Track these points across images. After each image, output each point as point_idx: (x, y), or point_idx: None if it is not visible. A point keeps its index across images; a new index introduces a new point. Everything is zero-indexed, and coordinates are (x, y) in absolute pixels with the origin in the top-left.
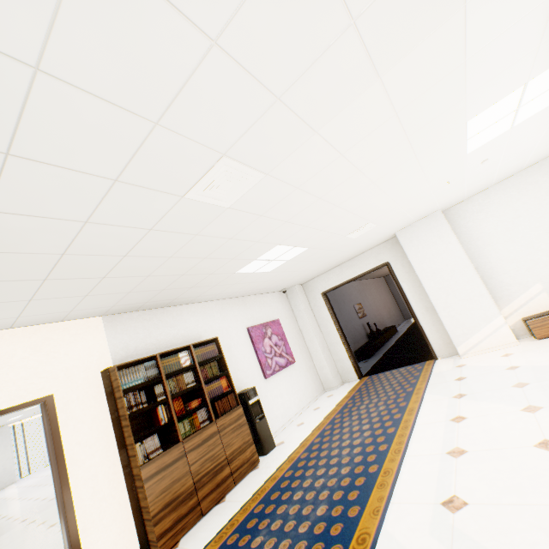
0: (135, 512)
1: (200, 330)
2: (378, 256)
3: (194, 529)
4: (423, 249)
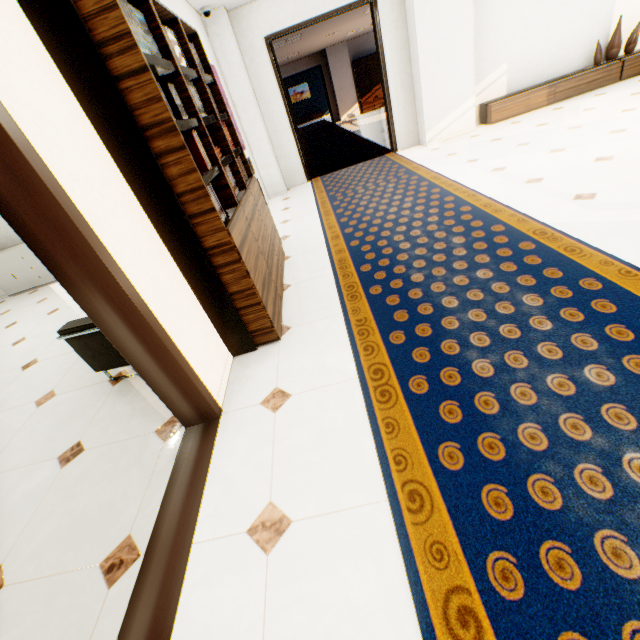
0: (216, 307)
1: None
2: None
3: (288, 312)
4: None
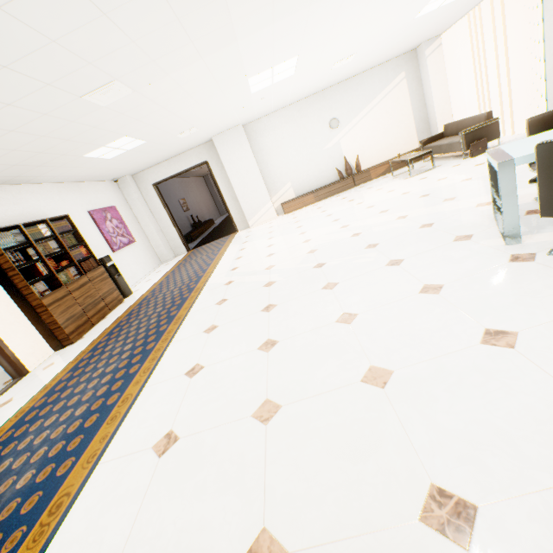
0: (42, 329)
1: (45, 210)
2: (200, 155)
3: (91, 331)
4: (231, 153)
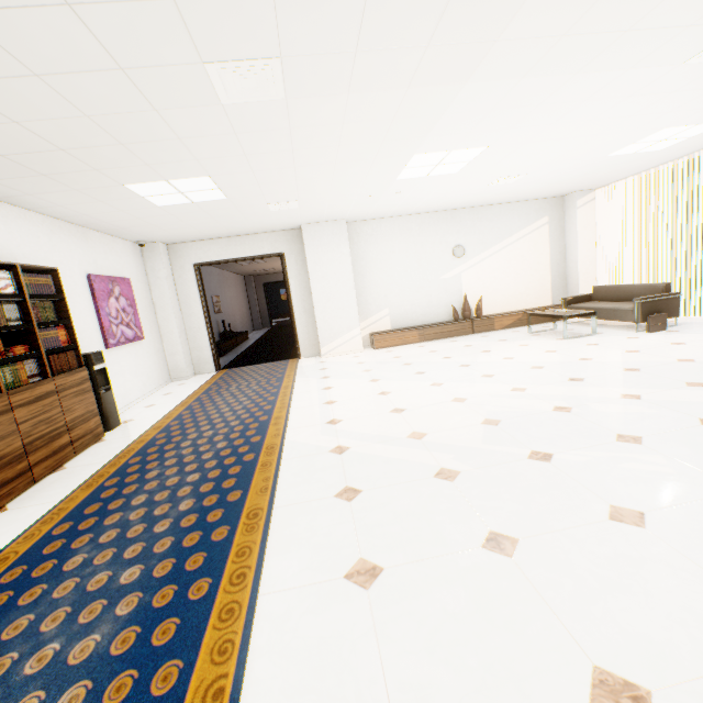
0: None
1: (16, 251)
2: (276, 243)
3: (27, 494)
4: (322, 251)
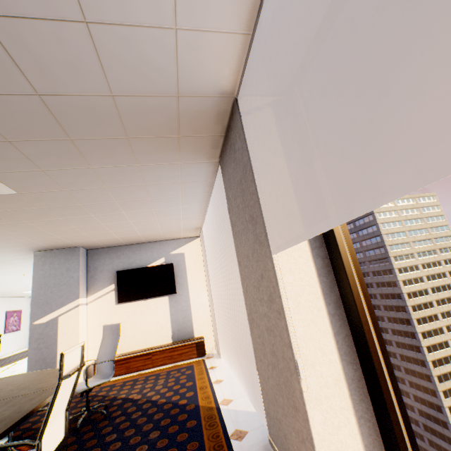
0: None
1: None
2: None
3: None
4: None
